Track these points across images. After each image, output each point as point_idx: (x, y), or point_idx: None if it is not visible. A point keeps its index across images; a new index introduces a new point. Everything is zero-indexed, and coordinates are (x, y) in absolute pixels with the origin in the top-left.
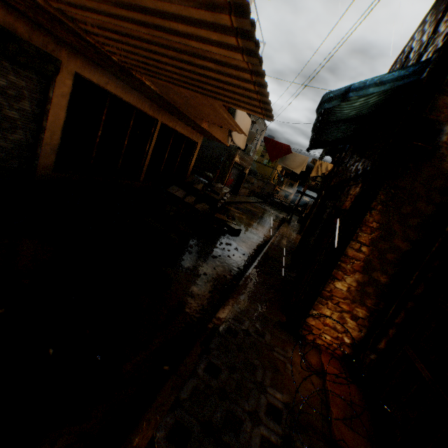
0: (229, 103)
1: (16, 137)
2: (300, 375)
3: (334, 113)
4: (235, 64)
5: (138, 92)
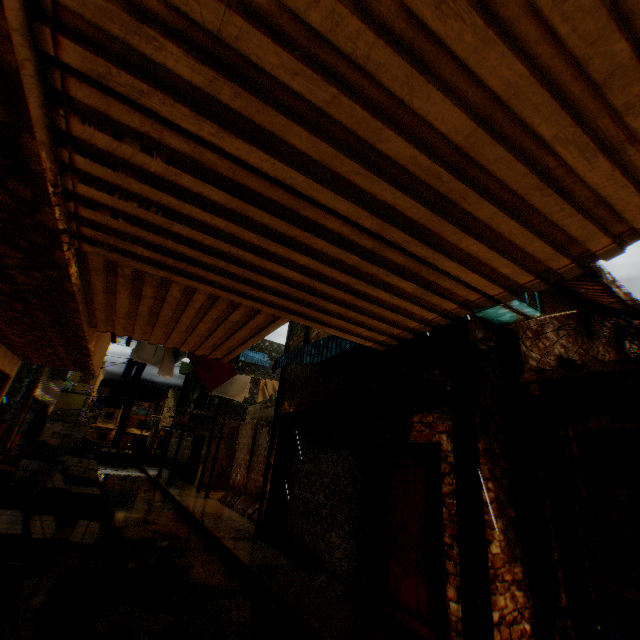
0: (329, 326)
1: None
2: None
3: None
4: (462, 293)
5: None
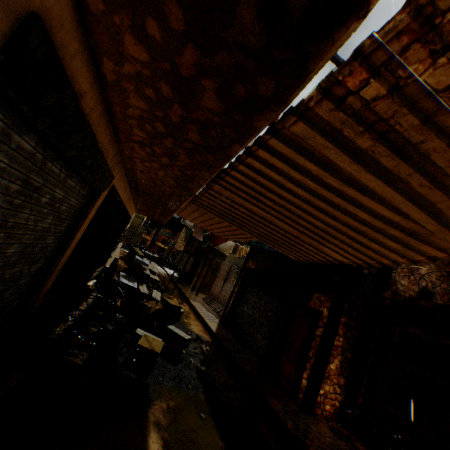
0: (277, 248)
1: (36, 267)
2: (345, 445)
3: None
4: (335, 257)
5: (133, 189)
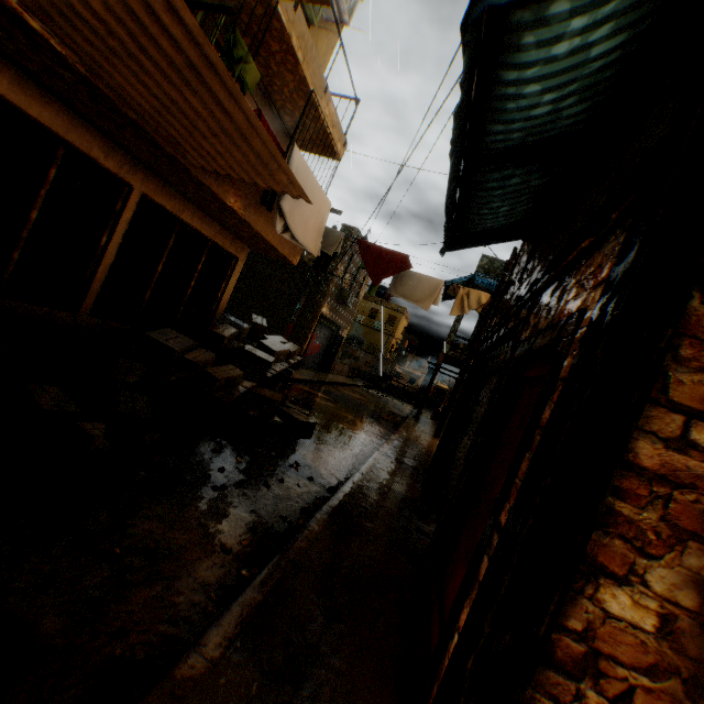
0: None
1: None
2: None
3: (503, 99)
4: None
5: (66, 102)
